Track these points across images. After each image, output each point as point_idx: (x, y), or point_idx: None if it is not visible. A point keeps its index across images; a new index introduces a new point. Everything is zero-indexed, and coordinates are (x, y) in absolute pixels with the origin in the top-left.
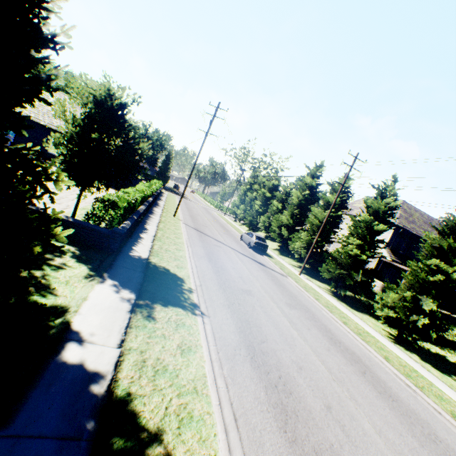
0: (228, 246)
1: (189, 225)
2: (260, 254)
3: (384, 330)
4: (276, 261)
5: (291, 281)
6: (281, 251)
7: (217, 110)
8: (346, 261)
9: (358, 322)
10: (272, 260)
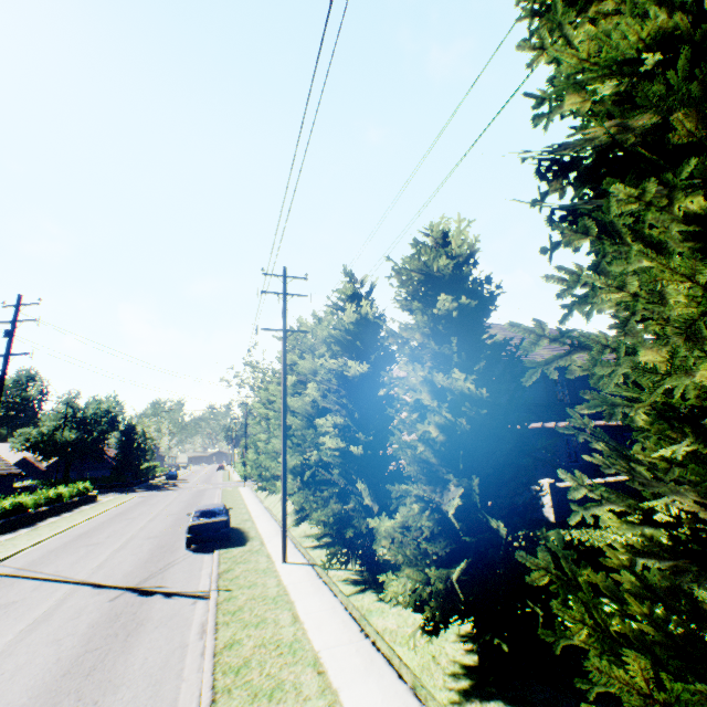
0: (71, 584)
1: (3, 569)
2: (214, 549)
3: (460, 640)
4: (240, 552)
5: (209, 607)
6: (302, 510)
7: (19, 309)
8: (343, 475)
9: (338, 674)
10: (230, 553)
